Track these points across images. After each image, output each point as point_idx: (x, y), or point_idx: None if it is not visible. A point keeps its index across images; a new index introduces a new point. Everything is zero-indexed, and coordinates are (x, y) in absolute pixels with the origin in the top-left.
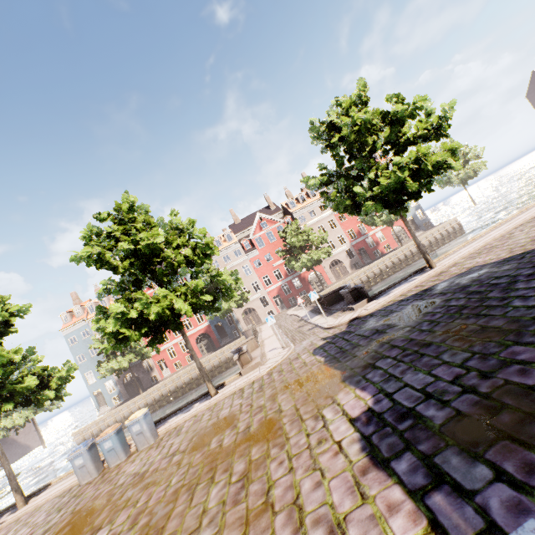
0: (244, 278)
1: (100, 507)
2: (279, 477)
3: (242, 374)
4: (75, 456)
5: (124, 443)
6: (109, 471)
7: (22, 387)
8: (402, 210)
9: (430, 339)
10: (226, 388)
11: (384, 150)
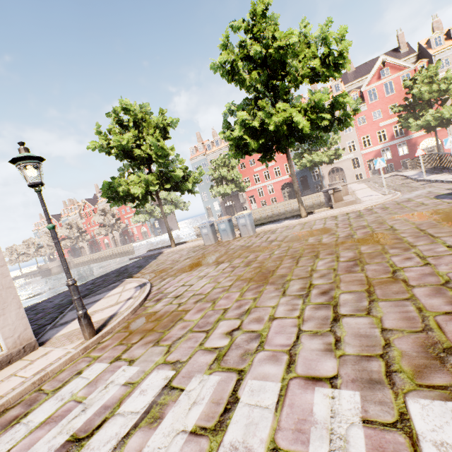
0: (341, 136)
1: (220, 255)
2: (409, 266)
3: (333, 207)
4: (203, 227)
5: (232, 229)
6: (221, 242)
7: (174, 175)
8: None
9: None
10: (315, 214)
11: None
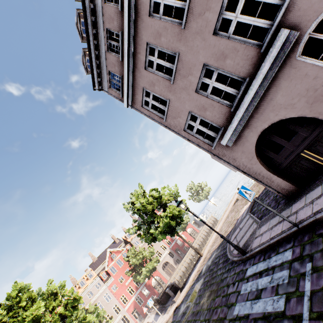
0: (106, 306)
1: None
2: None
3: None
4: None
5: None
6: None
7: None
8: (176, 232)
9: (198, 308)
10: None
11: (158, 208)
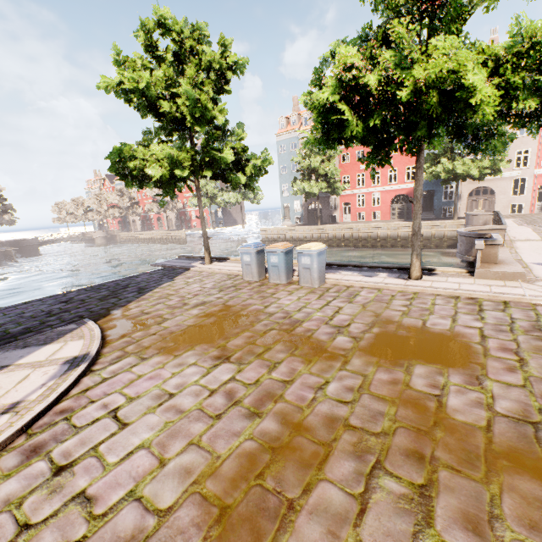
0: None
1: (242, 325)
2: None
3: (475, 274)
4: (245, 252)
5: (288, 267)
6: (267, 284)
7: (220, 157)
8: None
9: None
10: (437, 279)
11: None
